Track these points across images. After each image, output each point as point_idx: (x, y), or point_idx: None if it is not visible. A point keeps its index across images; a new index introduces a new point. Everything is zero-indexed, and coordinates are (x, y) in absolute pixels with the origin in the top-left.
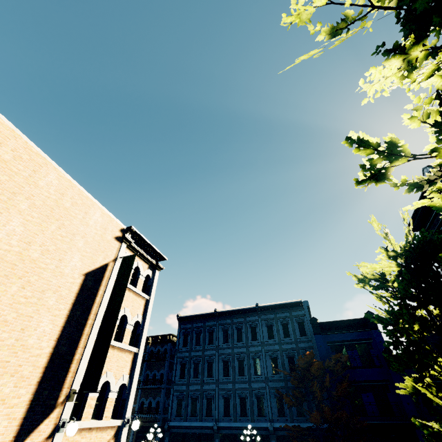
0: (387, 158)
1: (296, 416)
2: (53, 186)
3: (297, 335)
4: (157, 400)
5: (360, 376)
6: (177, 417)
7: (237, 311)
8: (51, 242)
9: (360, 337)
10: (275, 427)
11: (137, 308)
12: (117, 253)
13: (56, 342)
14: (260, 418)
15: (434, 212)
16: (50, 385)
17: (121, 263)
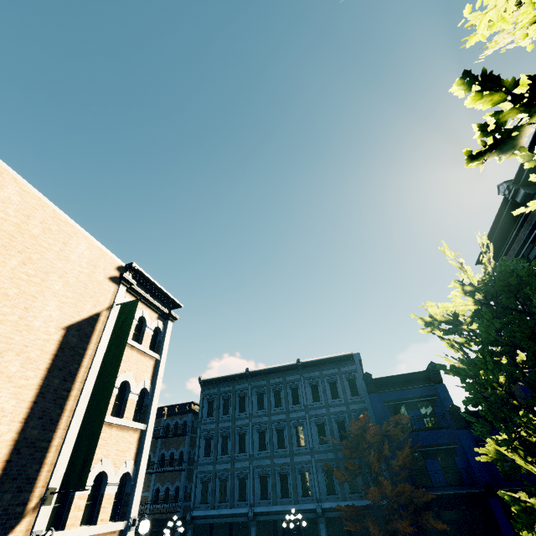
0: (525, 108)
1: (349, 493)
2: (12, 205)
3: (347, 395)
4: (176, 486)
5: (423, 439)
6: (203, 505)
7: (275, 369)
8: (11, 284)
9: (422, 393)
10: (324, 507)
11: (144, 371)
12: (113, 298)
13: (22, 424)
14: (306, 499)
15: (509, 239)
16: (14, 485)
17: (118, 312)
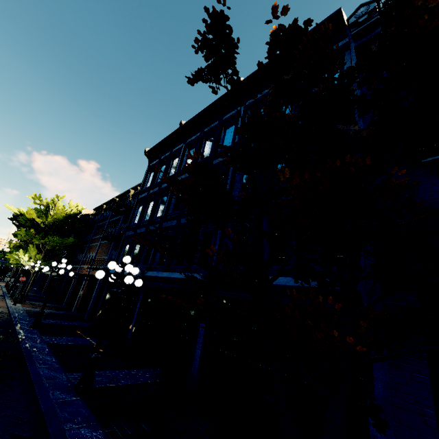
0: None
1: None
2: None
3: None
4: None
5: None
6: None
7: (208, 109)
8: None
9: None
10: None
11: None
12: None
13: None
14: (199, 268)
15: None
16: None
17: None
